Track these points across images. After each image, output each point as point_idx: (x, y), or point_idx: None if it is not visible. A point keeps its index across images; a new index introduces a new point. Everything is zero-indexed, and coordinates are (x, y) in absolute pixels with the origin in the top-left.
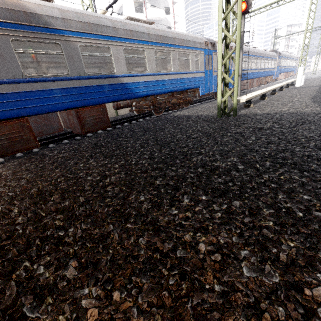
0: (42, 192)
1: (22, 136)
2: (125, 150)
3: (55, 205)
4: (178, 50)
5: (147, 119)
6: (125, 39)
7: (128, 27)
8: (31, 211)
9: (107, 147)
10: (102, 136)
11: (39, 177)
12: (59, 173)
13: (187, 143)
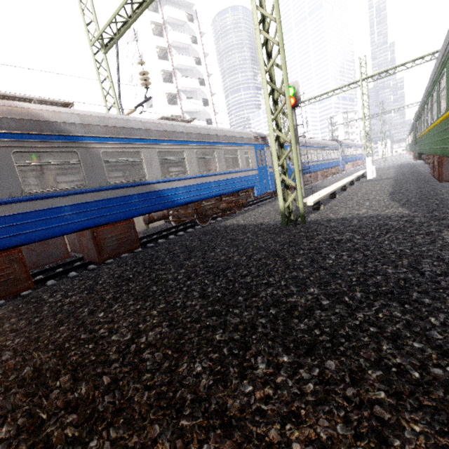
0: (42, 372)
1: (10, 274)
2: (164, 285)
3: (63, 396)
4: (223, 148)
5: (189, 231)
6: (159, 141)
7: (162, 128)
8: (24, 413)
9: (137, 281)
10: (129, 262)
11: (35, 342)
12: (66, 332)
13: (250, 268)
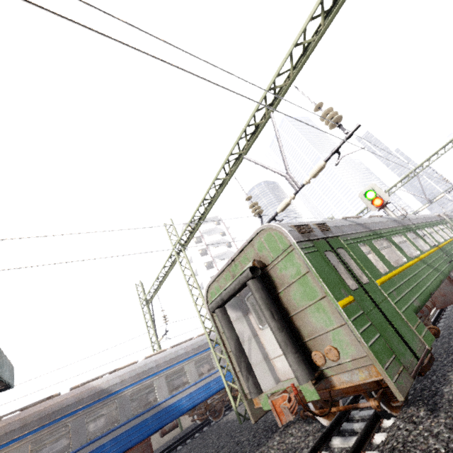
0: None
1: None
2: None
3: None
4: (218, 348)
5: (204, 430)
6: (166, 369)
7: (168, 358)
8: None
9: None
10: None
11: None
12: None
13: None
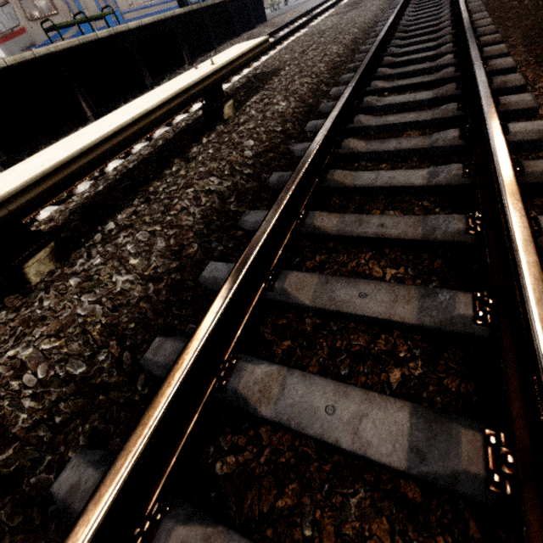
0: None
1: None
2: None
3: None
4: None
5: None
6: None
7: None
8: None
9: None
10: None
11: None
12: None
13: None
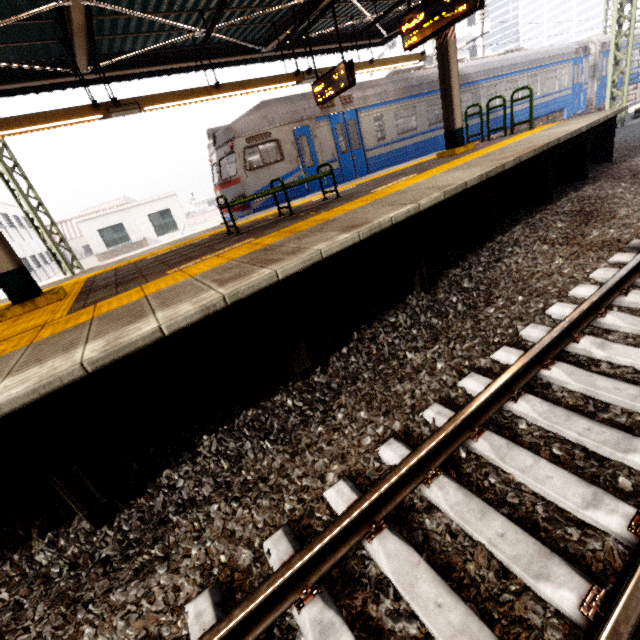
0: None
1: None
2: None
3: None
4: (546, 71)
5: None
6: (506, 75)
7: (508, 63)
8: None
9: None
10: None
11: None
12: None
13: None
